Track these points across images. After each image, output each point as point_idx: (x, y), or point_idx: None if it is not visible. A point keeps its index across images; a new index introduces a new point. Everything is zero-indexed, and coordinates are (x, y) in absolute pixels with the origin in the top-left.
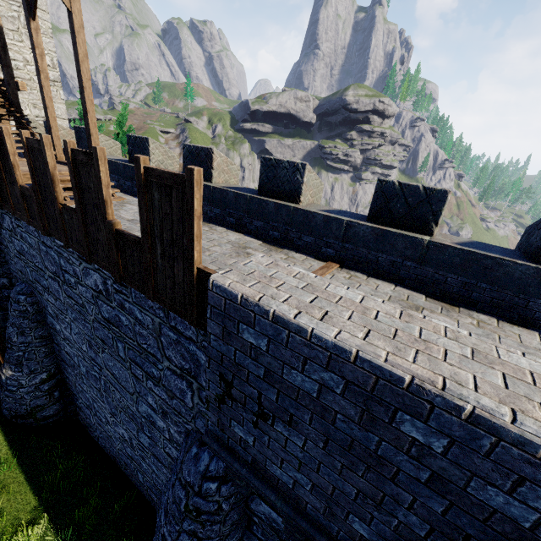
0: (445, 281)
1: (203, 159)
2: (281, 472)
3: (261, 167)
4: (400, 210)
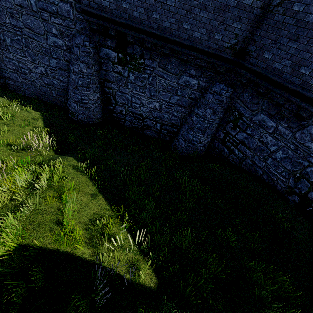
0: None
1: None
2: (105, 2)
3: None
4: None
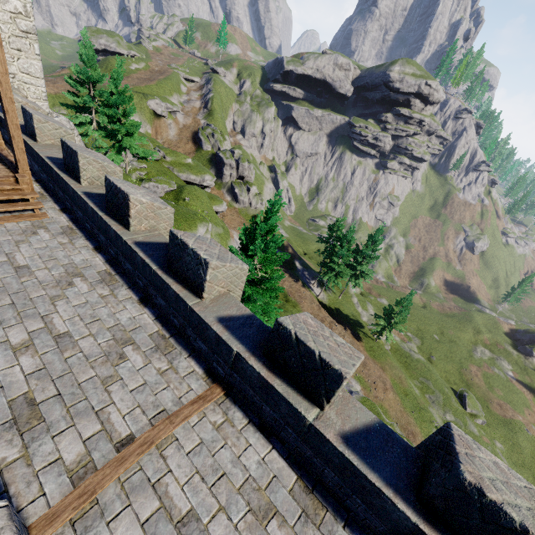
0: (323, 471)
1: (121, 202)
2: None
3: (169, 241)
4: (294, 365)
